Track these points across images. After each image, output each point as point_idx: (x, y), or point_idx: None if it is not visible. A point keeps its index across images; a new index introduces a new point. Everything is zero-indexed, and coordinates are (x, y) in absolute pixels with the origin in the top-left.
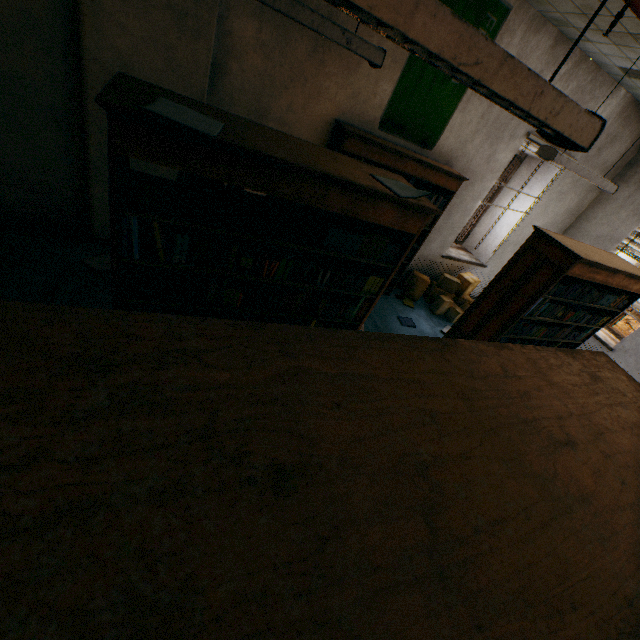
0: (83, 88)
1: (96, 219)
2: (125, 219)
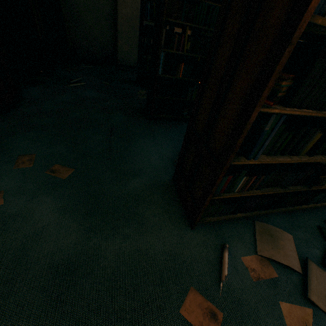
0: (116, 2)
1: (119, 56)
2: (146, 3)
